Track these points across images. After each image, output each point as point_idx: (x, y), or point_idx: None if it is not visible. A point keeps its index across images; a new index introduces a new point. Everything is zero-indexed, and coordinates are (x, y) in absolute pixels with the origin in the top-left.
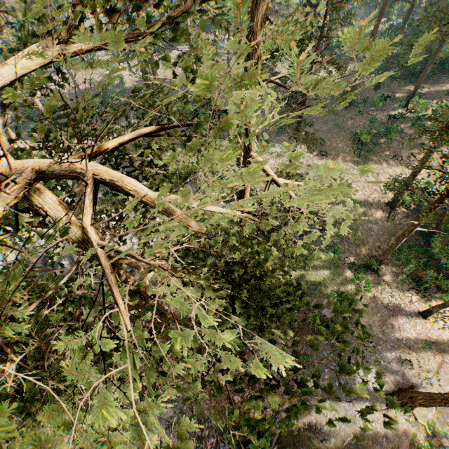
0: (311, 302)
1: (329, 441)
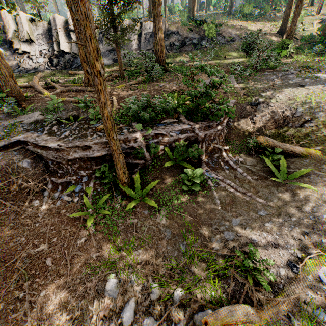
0: None
1: (315, 119)
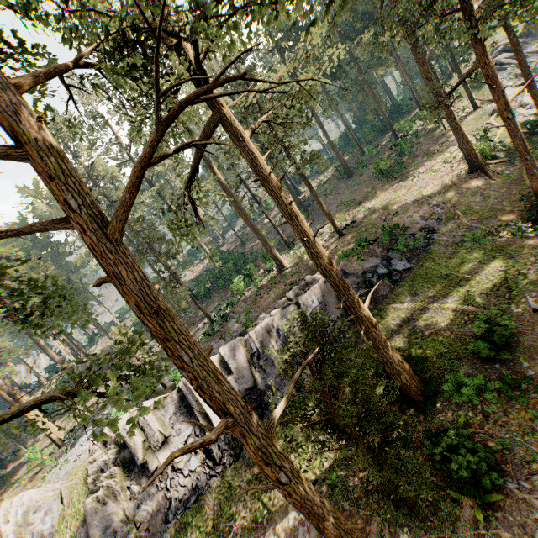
0: (527, 306)
1: None
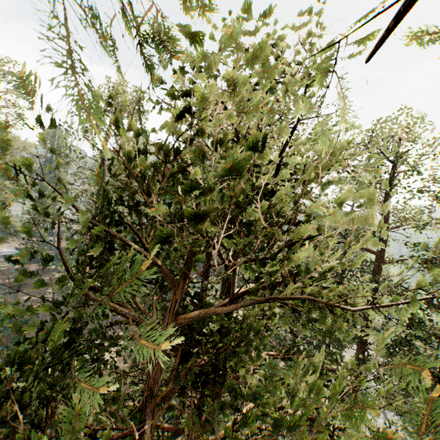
0: None
1: None
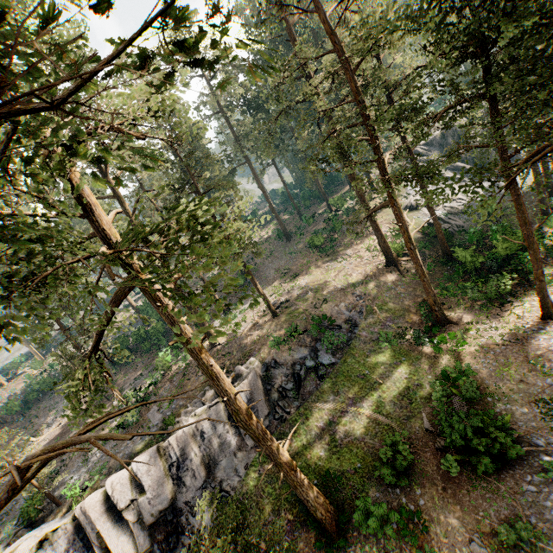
0: (423, 423)
1: None
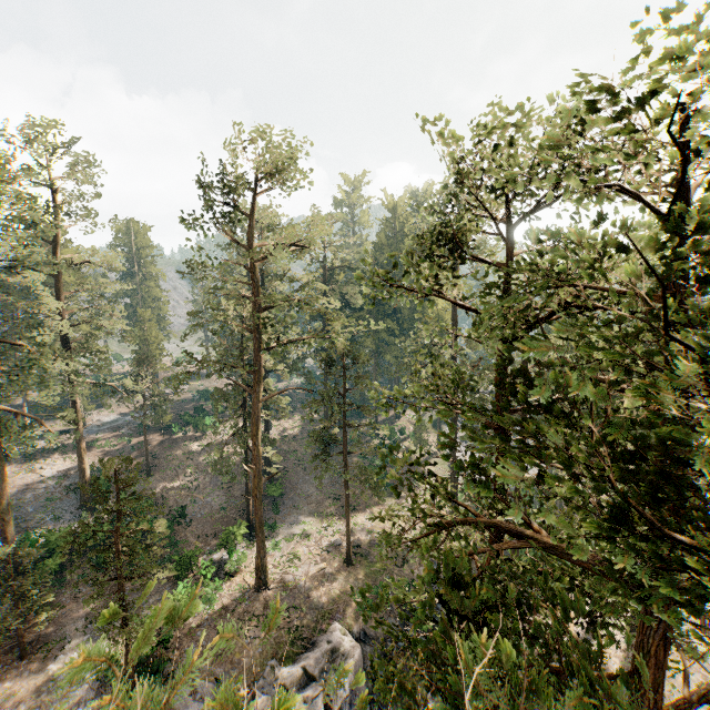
0: None
1: None
